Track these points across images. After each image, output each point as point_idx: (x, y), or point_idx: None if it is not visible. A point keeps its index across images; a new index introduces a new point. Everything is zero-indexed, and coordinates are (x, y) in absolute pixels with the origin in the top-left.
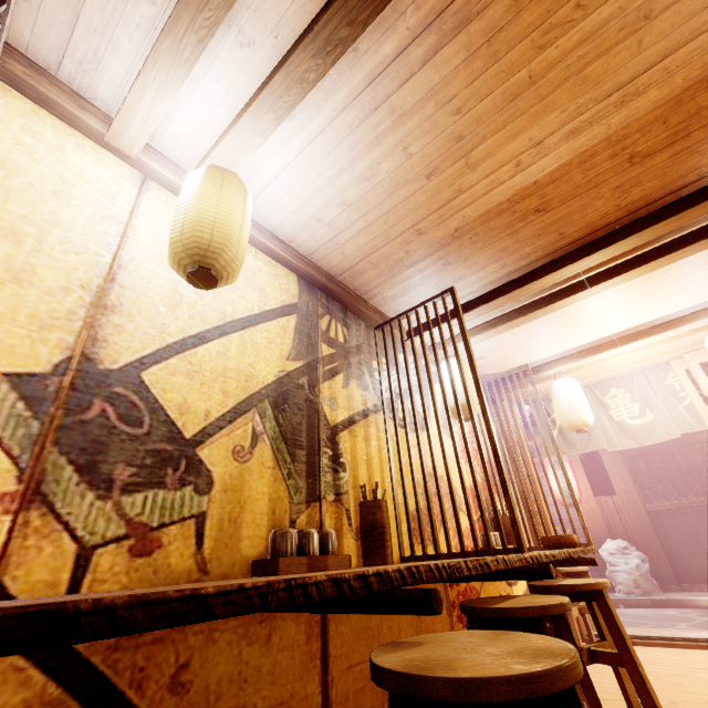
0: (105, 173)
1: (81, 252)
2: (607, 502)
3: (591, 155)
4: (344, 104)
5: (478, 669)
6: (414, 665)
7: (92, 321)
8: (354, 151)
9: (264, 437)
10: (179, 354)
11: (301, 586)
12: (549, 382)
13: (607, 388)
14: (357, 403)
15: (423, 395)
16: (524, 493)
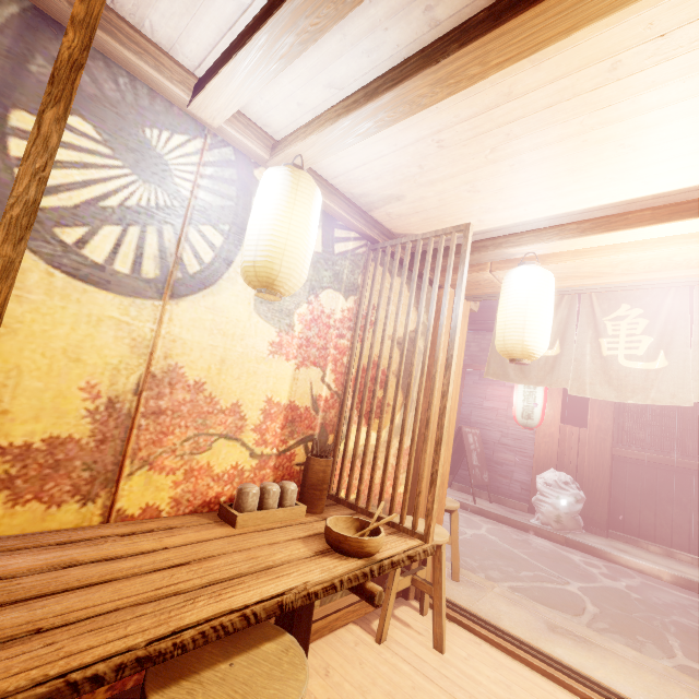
0: None
1: None
2: (572, 433)
3: None
4: None
5: None
6: None
7: None
8: None
9: None
10: None
11: None
12: None
13: (617, 303)
14: None
15: None
16: (379, 432)
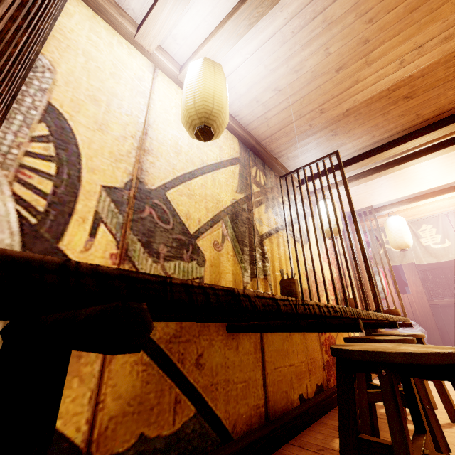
0: (134, 62)
1: (129, 114)
2: (404, 298)
3: (454, 56)
4: (293, 14)
5: (414, 350)
6: (369, 349)
7: (139, 158)
8: (292, 50)
9: (228, 238)
10: (183, 183)
11: (307, 305)
12: (382, 218)
13: (420, 225)
14: (272, 223)
15: (314, 220)
16: (364, 286)
